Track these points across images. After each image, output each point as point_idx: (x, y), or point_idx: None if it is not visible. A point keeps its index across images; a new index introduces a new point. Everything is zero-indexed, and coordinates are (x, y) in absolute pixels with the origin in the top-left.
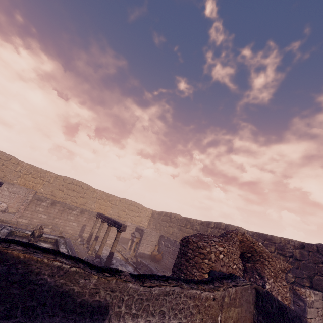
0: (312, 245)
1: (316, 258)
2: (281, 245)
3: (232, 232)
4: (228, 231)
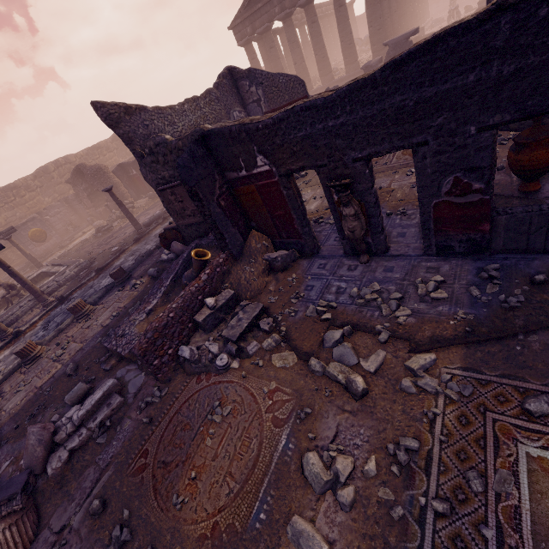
0: (40, 172)
1: (48, 178)
2: (26, 185)
3: (85, 163)
4: (84, 164)
